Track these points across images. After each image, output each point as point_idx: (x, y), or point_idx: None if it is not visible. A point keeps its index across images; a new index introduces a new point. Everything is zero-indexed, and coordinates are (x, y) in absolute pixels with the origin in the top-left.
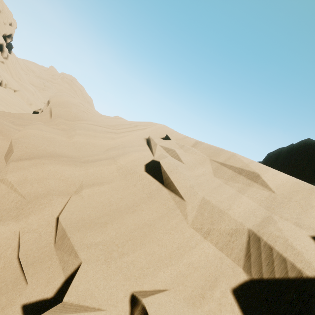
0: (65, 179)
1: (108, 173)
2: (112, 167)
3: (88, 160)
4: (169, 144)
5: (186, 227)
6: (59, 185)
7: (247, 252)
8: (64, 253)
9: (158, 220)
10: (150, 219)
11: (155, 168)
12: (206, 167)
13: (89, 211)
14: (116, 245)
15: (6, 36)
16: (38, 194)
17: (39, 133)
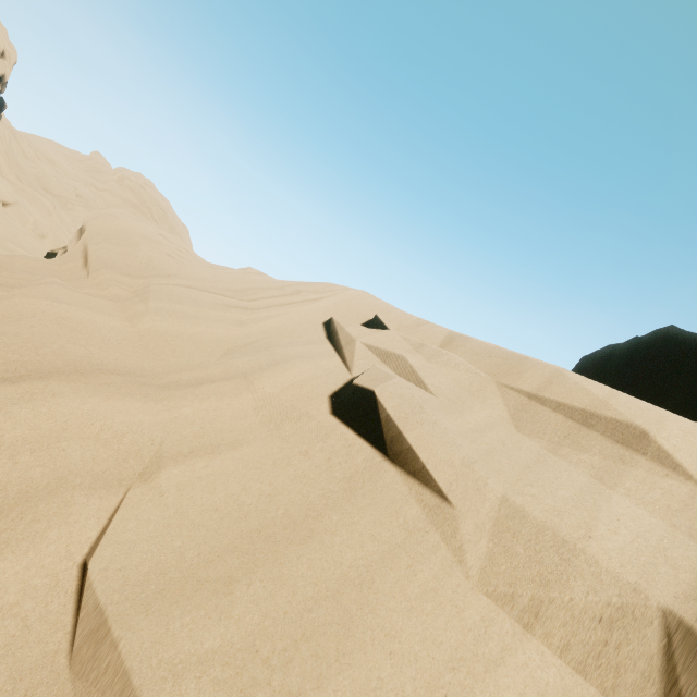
0: (114, 438)
1: (231, 418)
2: (244, 400)
3: (178, 382)
4: (386, 342)
5: (466, 589)
6: (96, 456)
7: (668, 685)
8: (97, 693)
9: (382, 567)
10: (357, 561)
11: (360, 407)
12: (490, 403)
13: (180, 539)
14: (264, 662)
15: None
16: (30, 487)
17: (49, 308)
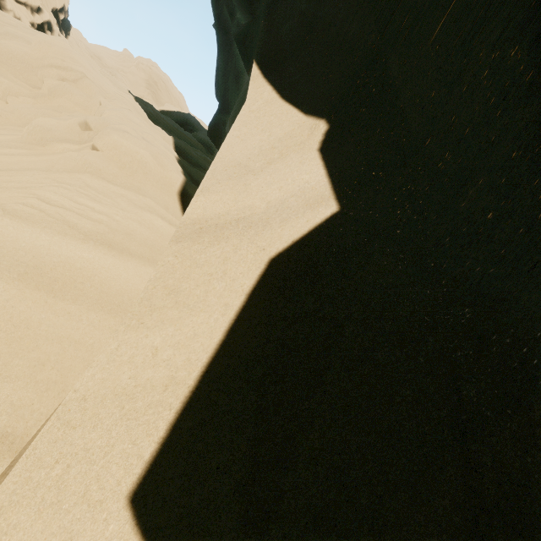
0: None
1: None
2: None
3: None
4: None
5: None
6: None
7: None
8: None
9: None
10: None
11: None
12: None
13: None
14: None
15: (58, 11)
16: None
17: None
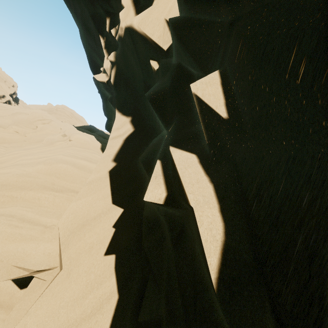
0: None
1: None
2: None
3: None
4: None
5: None
6: None
7: None
8: None
9: None
10: None
11: None
12: None
13: None
14: None
15: (12, 94)
16: None
17: None
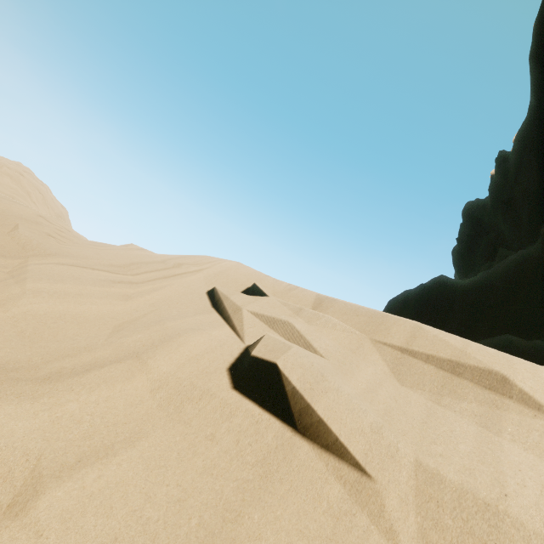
0: None
1: (125, 407)
2: (138, 382)
3: (61, 371)
4: (270, 309)
5: None
6: None
7: None
8: None
9: None
10: None
11: (262, 379)
12: (371, 359)
13: None
14: None
15: None
16: None
17: None
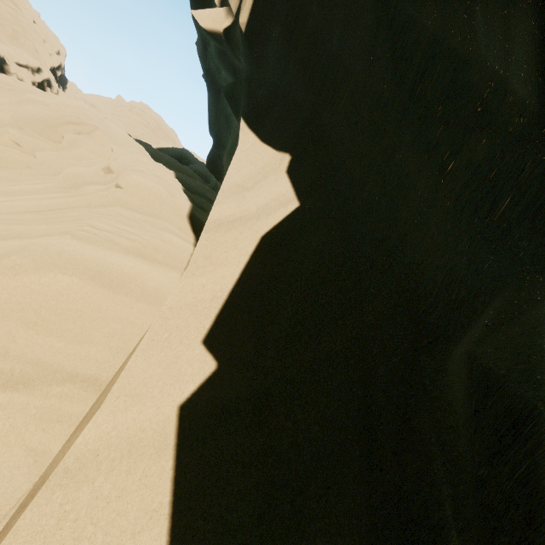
0: None
1: None
2: None
3: None
4: None
5: None
6: None
7: None
8: None
9: None
10: None
11: None
12: None
13: None
14: None
15: (56, 68)
16: None
17: None
